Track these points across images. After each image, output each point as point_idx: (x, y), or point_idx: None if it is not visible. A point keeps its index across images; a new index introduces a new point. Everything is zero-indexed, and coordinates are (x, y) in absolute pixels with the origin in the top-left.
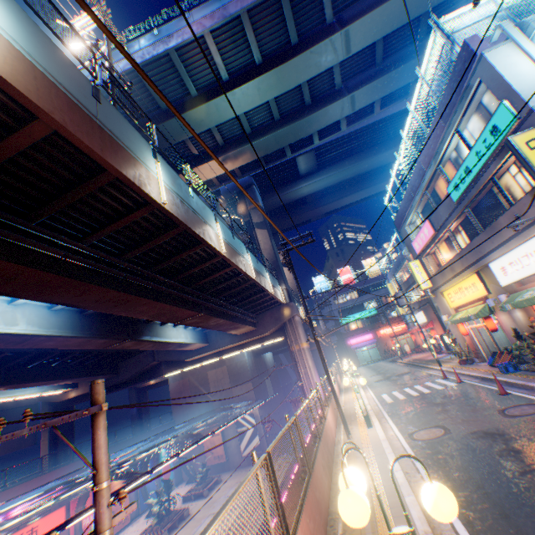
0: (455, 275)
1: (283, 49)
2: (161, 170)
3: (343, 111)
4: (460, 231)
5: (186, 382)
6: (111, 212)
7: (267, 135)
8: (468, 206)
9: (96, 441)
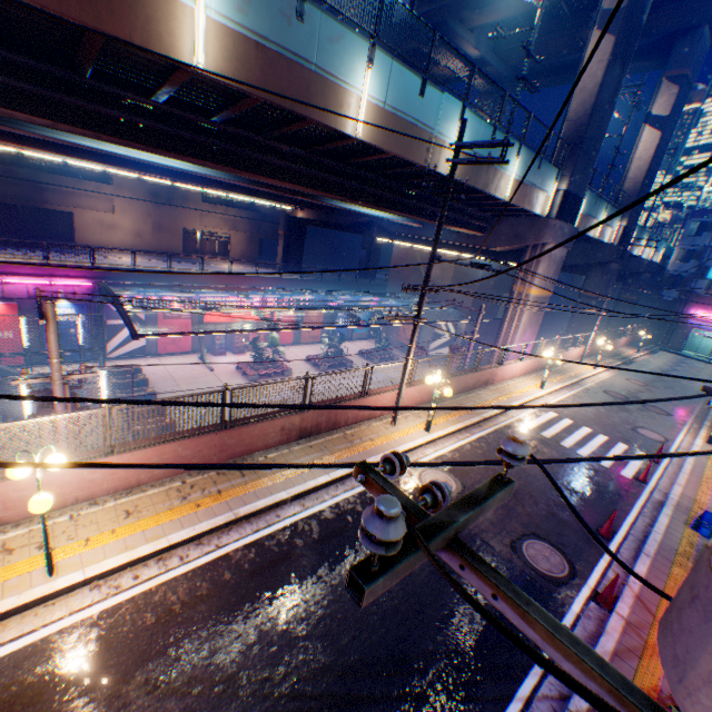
0: None
1: None
2: None
3: None
4: None
5: (409, 253)
6: (157, 67)
7: None
8: None
9: (49, 337)
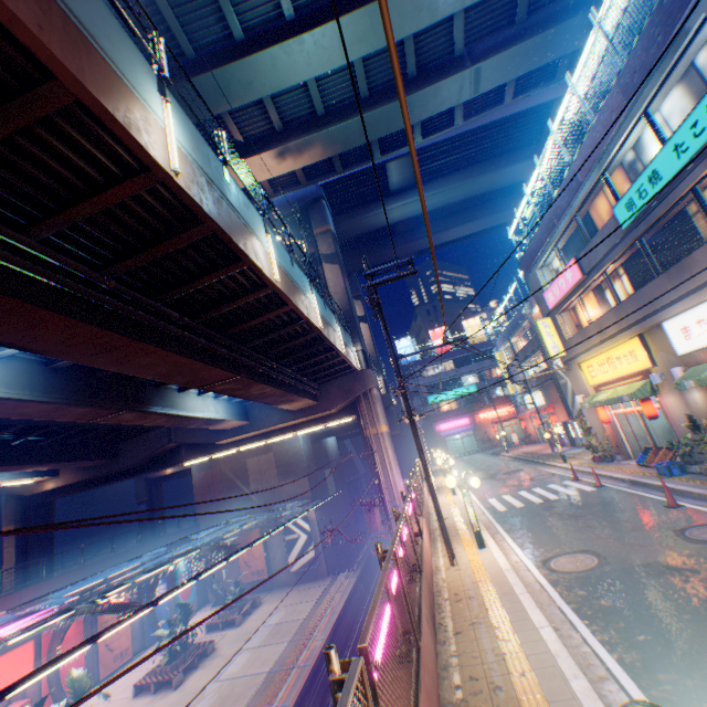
0: (604, 339)
1: None
2: (173, 118)
3: (462, 93)
4: (621, 275)
5: (217, 473)
6: (77, 181)
7: (349, 120)
8: (643, 235)
9: None
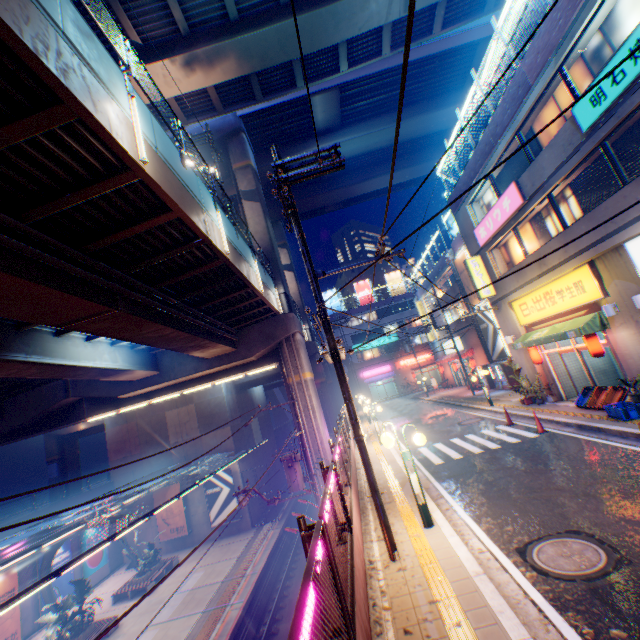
0: (545, 272)
1: None
2: None
3: (392, 8)
4: (569, 196)
5: (133, 427)
6: None
7: (266, 27)
8: (608, 138)
9: None
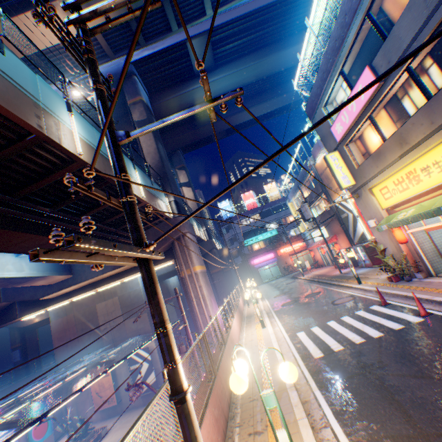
0: (408, 150)
1: None
2: None
3: None
4: (431, 64)
5: (71, 319)
6: None
7: None
8: None
9: None
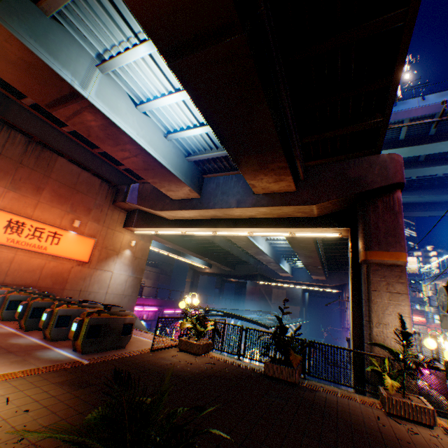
0: None
1: (421, 135)
2: None
3: (445, 170)
4: None
5: (257, 289)
6: None
7: None
8: None
9: None
